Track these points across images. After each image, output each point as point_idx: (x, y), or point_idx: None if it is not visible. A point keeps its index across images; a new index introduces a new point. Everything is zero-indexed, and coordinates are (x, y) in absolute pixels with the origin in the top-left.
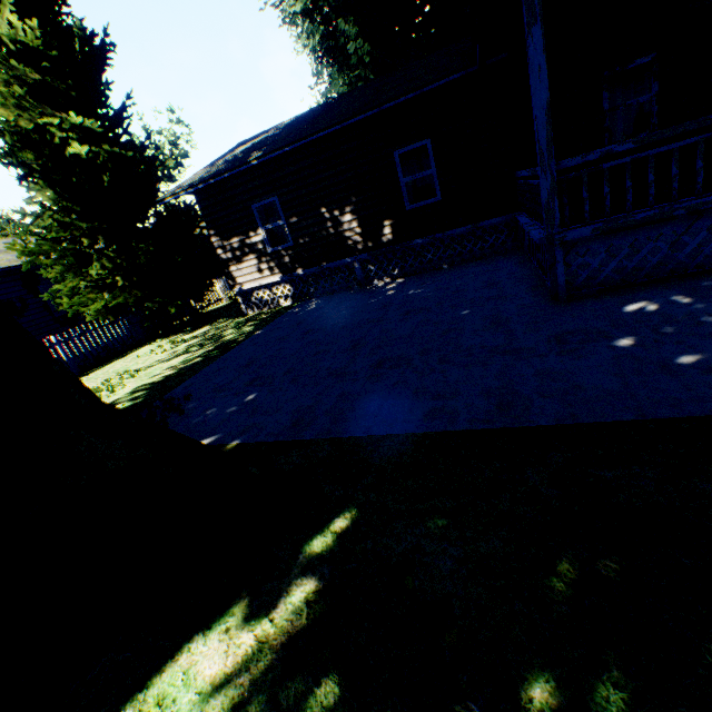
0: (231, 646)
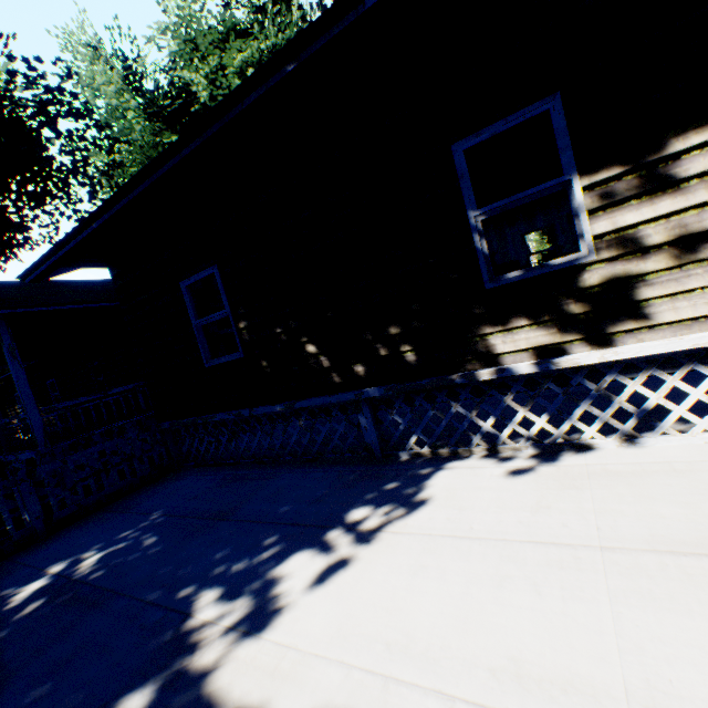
0: None
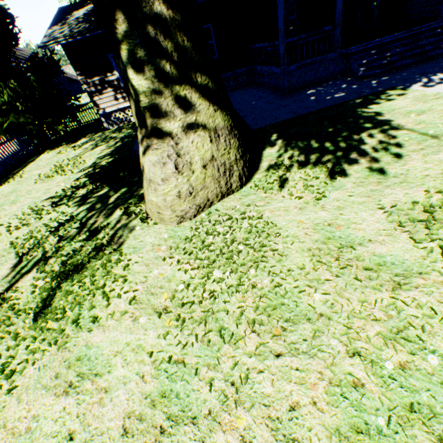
0: (274, 149)
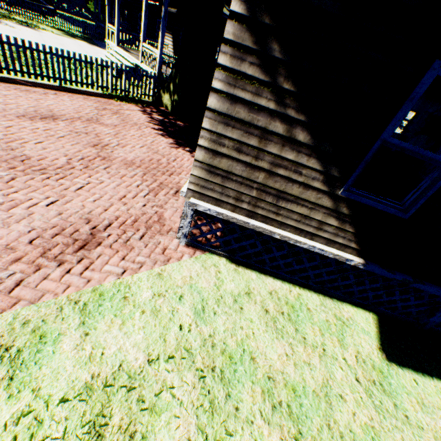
0: None
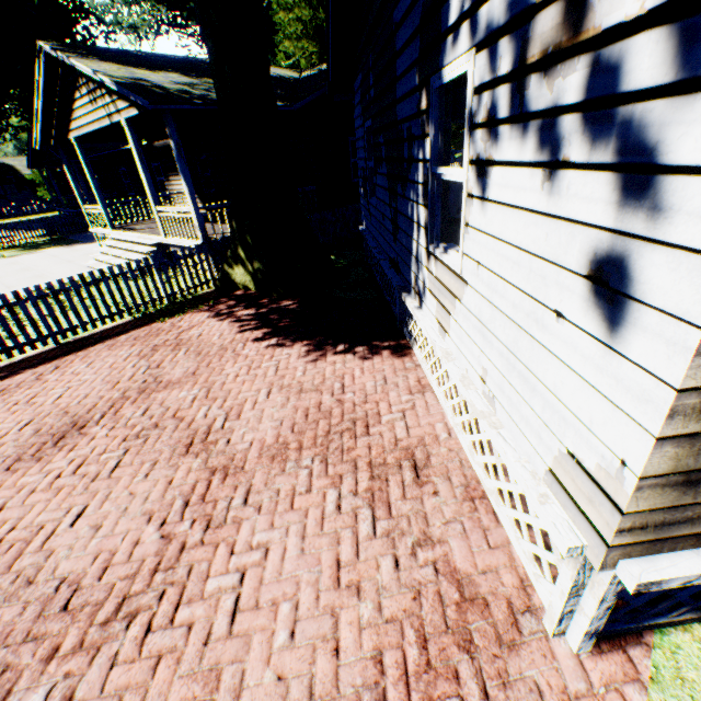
0: None
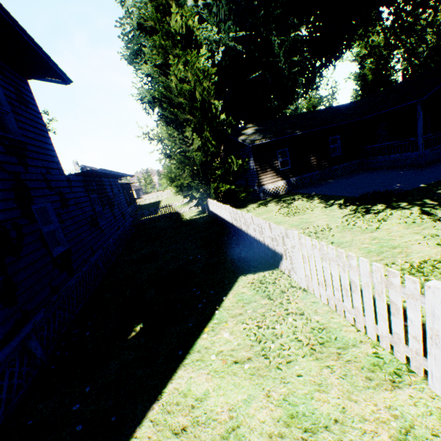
0: None
